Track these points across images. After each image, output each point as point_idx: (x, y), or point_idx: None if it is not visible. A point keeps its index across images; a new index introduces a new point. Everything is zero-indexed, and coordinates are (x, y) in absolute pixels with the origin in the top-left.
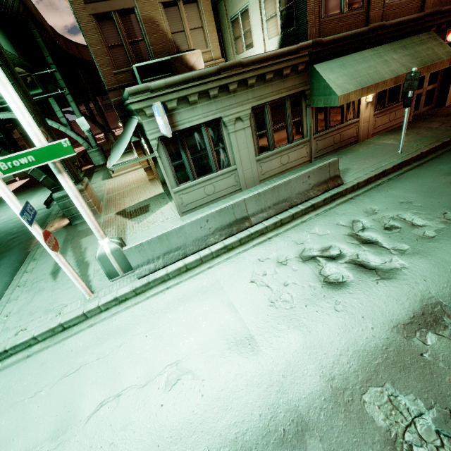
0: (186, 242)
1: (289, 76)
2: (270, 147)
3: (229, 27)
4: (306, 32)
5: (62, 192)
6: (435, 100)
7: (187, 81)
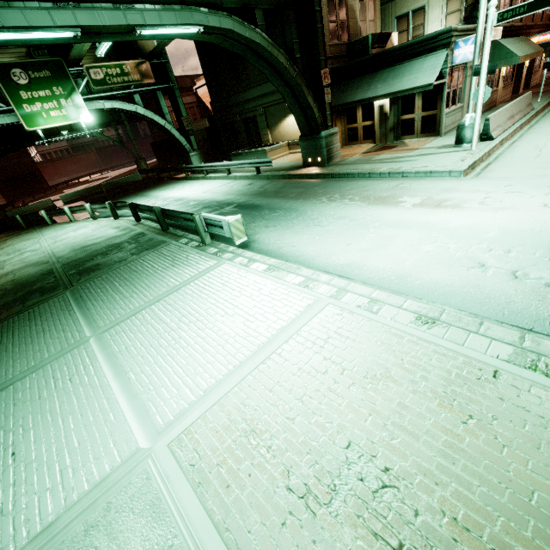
0: (500, 123)
1: None
2: None
3: (391, 24)
4: None
5: (328, 131)
6: (512, 90)
7: (466, 31)
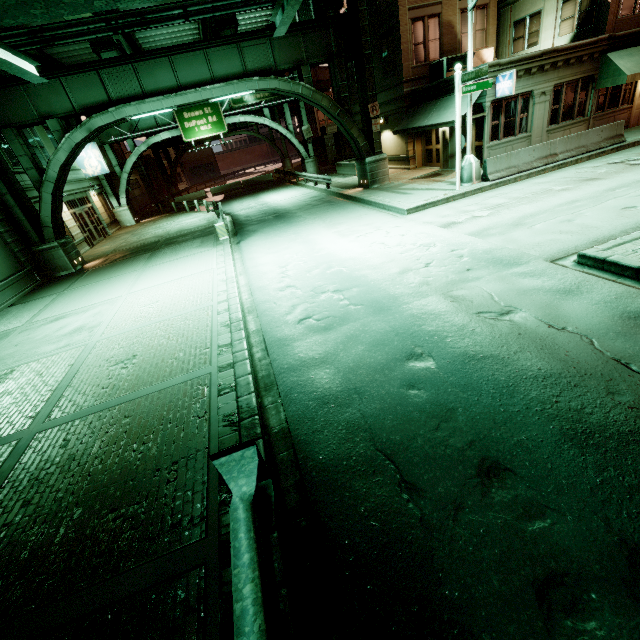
0: (518, 164)
1: (585, 62)
2: (558, 121)
3: (510, 29)
4: (604, 28)
5: (373, 158)
6: None
7: (521, 60)
